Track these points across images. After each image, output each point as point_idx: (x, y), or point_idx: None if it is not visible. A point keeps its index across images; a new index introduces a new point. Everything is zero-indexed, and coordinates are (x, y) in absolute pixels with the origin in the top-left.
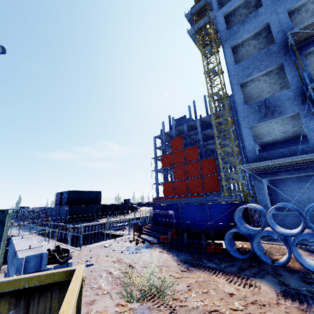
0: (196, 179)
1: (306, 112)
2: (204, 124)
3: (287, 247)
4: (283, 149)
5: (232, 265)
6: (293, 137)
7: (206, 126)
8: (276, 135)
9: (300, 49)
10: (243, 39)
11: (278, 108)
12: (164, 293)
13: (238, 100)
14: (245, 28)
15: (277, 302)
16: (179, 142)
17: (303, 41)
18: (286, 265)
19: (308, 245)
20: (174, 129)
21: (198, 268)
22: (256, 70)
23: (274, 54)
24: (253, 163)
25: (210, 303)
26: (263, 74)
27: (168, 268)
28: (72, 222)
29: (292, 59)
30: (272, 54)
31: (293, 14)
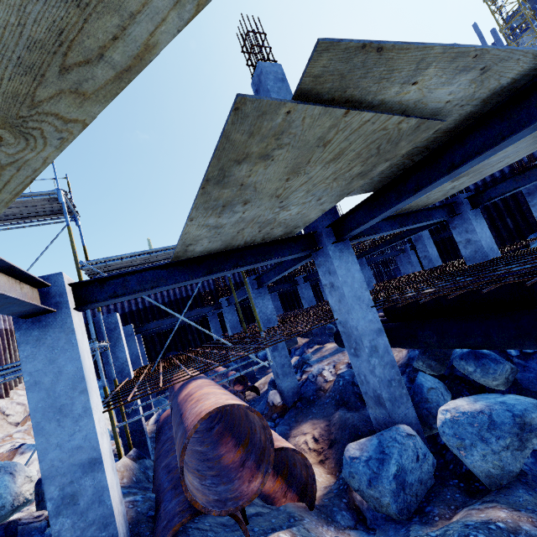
0: None
1: None
2: None
3: None
4: None
5: None
6: None
7: None
8: None
9: None
10: None
11: None
12: None
13: None
14: None
15: None
16: None
17: None
18: None
19: None
20: None
21: None
22: None
23: None
24: None
25: None
26: None
27: None
28: None
29: None
30: None
31: None
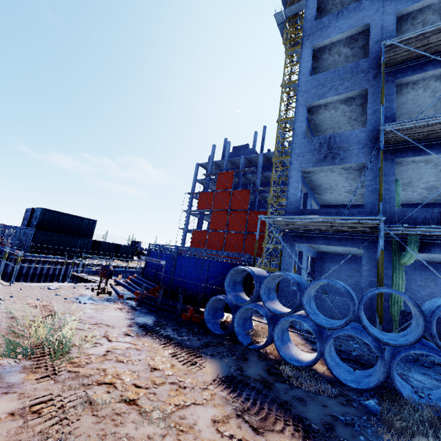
0: (237, 234)
1: (373, 166)
2: (269, 163)
3: (270, 327)
4: (331, 210)
5: (200, 339)
6: (361, 202)
7: (271, 167)
8: (340, 194)
9: (394, 75)
10: (331, 41)
11: (343, 152)
12: (67, 353)
13: (298, 129)
14: (338, 24)
15: (206, 387)
16: (228, 178)
17: (401, 64)
18: (264, 350)
19: (312, 334)
20: (227, 159)
21: (151, 335)
22: (333, 91)
23: (362, 74)
24: (277, 215)
25: (113, 374)
26: (342, 100)
27: (111, 327)
28: (40, 253)
29: (380, 87)
30: (359, 72)
31: (405, 22)
